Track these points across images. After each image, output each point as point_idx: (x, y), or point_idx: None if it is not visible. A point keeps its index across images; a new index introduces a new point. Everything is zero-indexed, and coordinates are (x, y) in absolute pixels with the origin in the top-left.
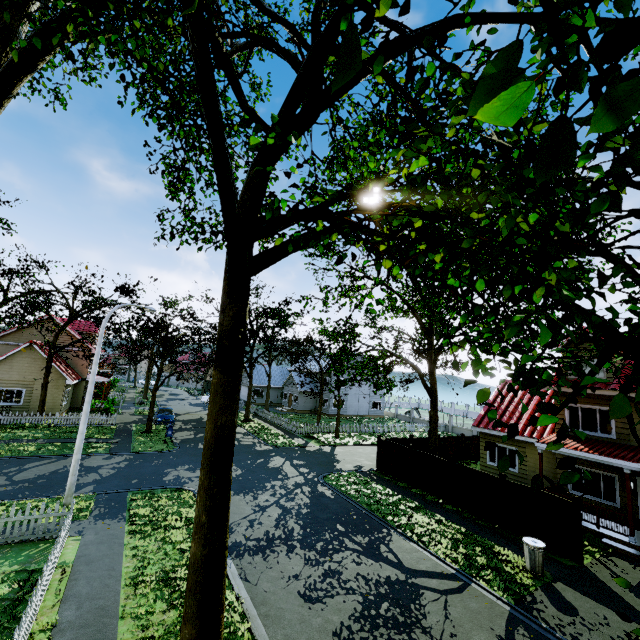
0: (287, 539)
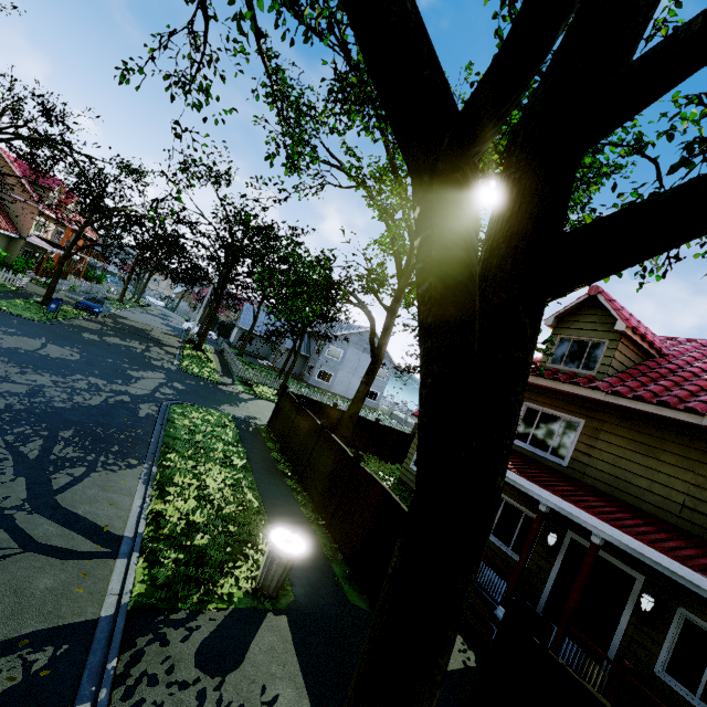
0: None
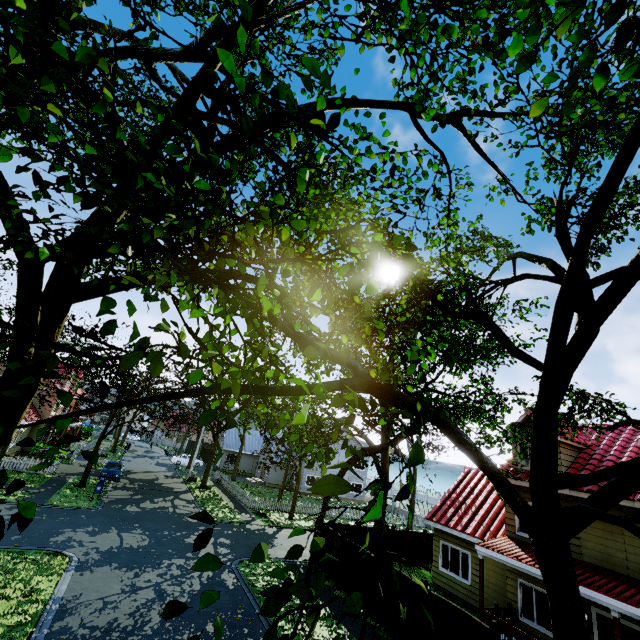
0: (131, 632)
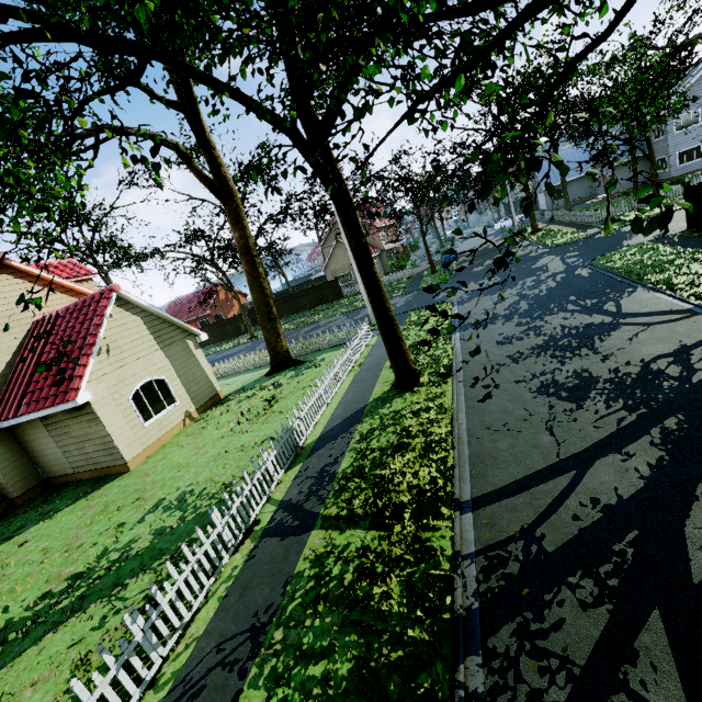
0: (510, 315)
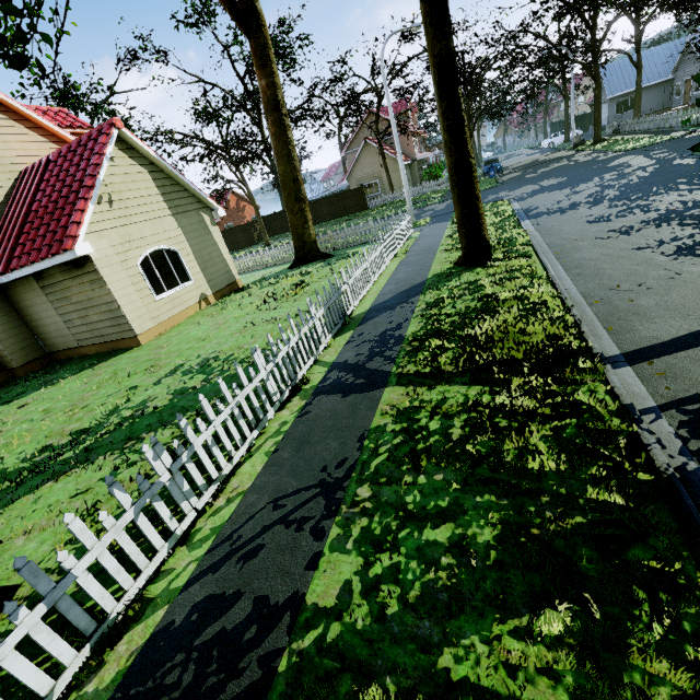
0: (595, 201)
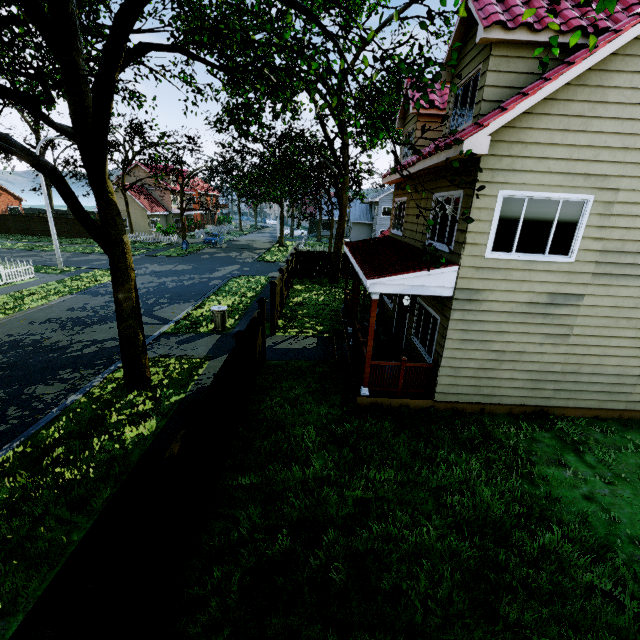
0: None
